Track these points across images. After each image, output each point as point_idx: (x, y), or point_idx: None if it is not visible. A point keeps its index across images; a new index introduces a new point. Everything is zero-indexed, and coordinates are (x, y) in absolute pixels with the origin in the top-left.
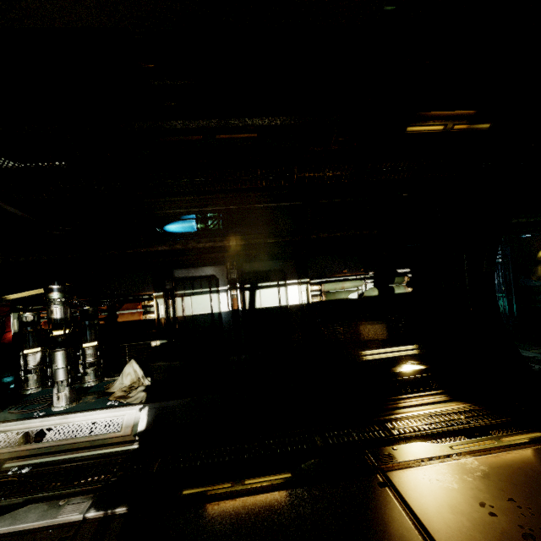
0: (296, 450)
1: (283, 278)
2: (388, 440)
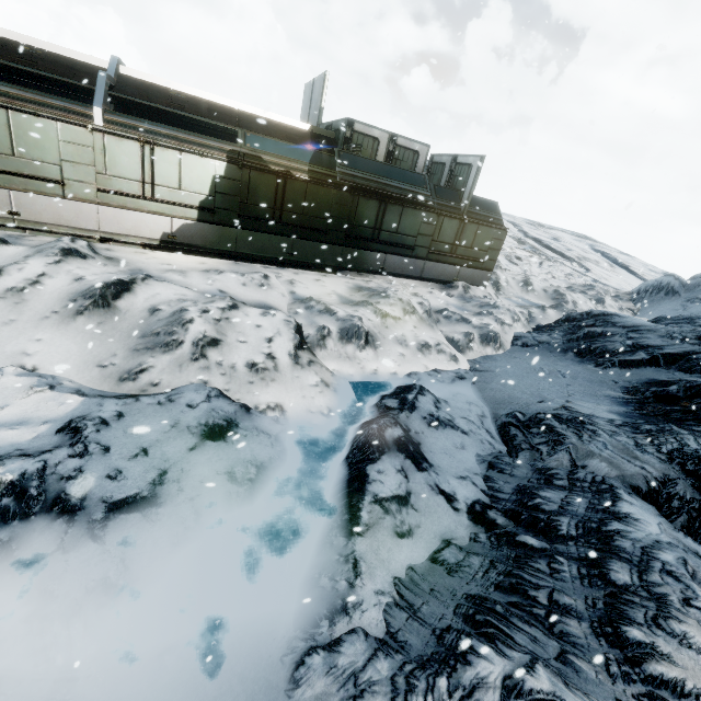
0: None
1: None
2: None
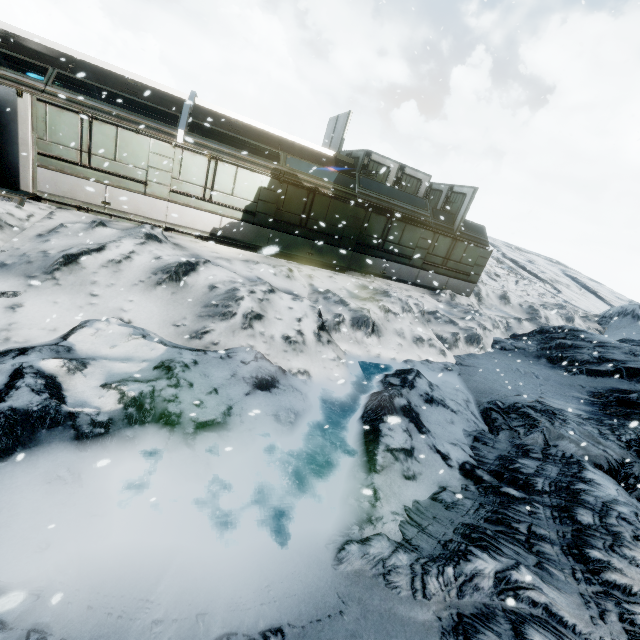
0: None
1: None
2: None
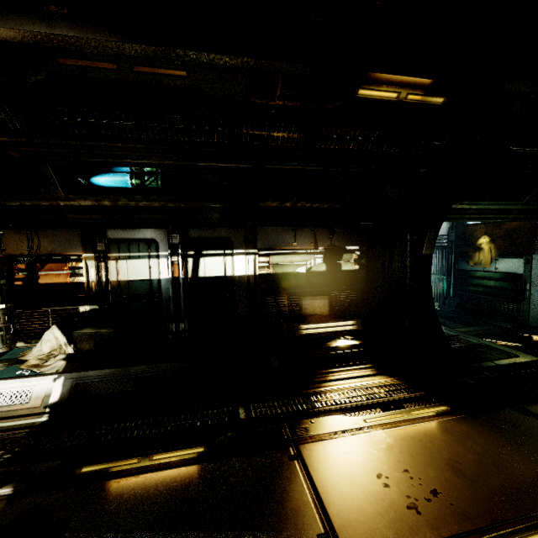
0: (216, 423)
1: (230, 247)
2: (309, 413)
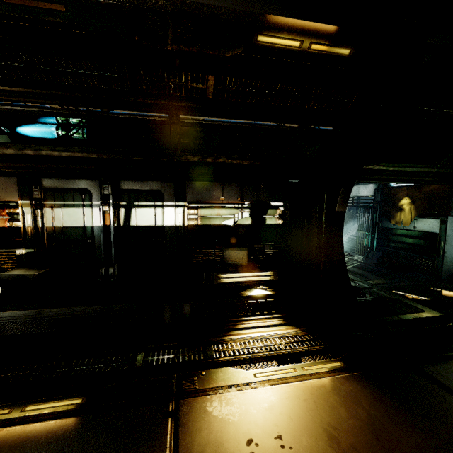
0: (108, 370)
1: (161, 199)
2: (203, 364)
